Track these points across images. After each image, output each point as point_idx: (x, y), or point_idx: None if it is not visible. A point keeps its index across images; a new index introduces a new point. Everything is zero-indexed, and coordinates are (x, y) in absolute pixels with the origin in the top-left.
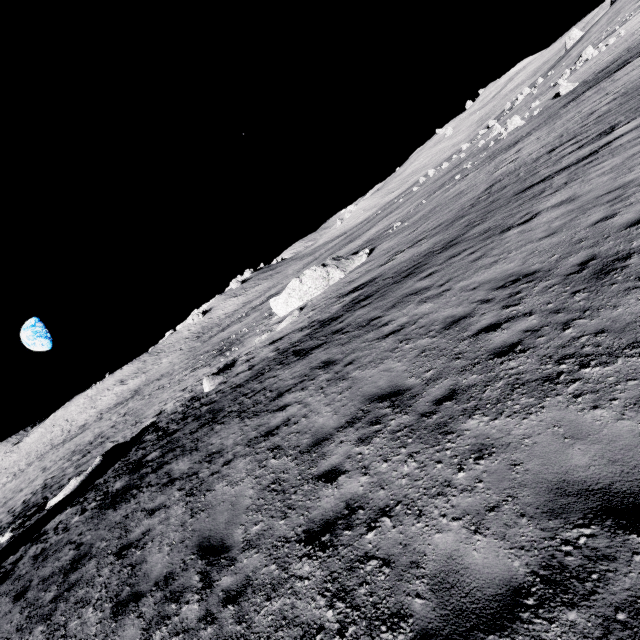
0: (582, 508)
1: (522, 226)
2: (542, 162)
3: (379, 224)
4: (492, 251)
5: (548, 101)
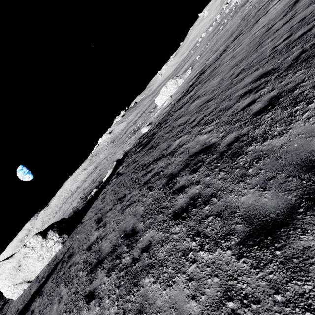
0: (296, 25)
1: (264, 15)
2: None
3: (186, 64)
4: (255, 27)
5: None
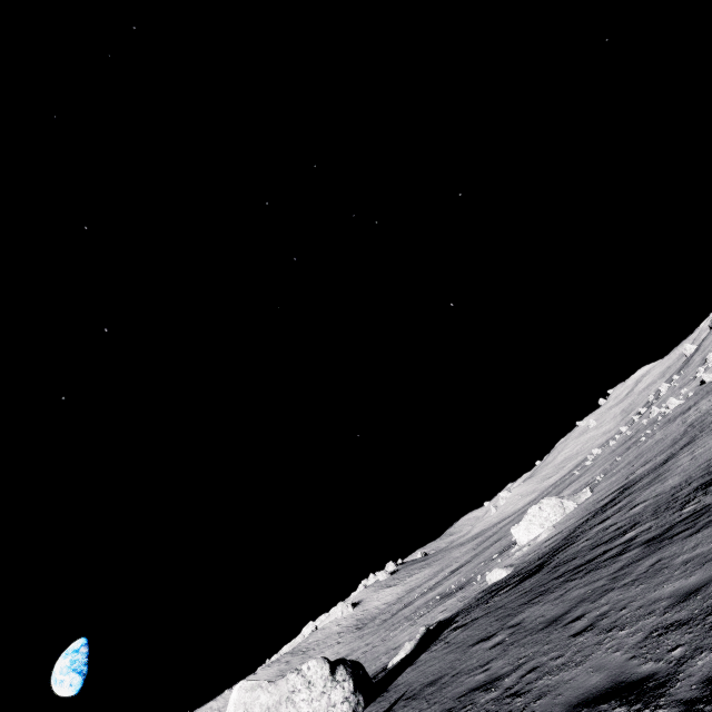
0: None
1: None
2: None
3: (569, 487)
4: None
5: (696, 387)
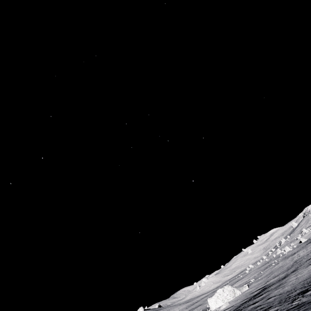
0: None
1: None
2: (310, 254)
3: (237, 283)
4: (310, 266)
5: (297, 243)
